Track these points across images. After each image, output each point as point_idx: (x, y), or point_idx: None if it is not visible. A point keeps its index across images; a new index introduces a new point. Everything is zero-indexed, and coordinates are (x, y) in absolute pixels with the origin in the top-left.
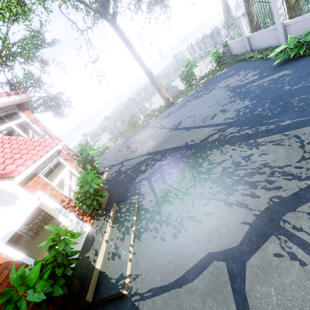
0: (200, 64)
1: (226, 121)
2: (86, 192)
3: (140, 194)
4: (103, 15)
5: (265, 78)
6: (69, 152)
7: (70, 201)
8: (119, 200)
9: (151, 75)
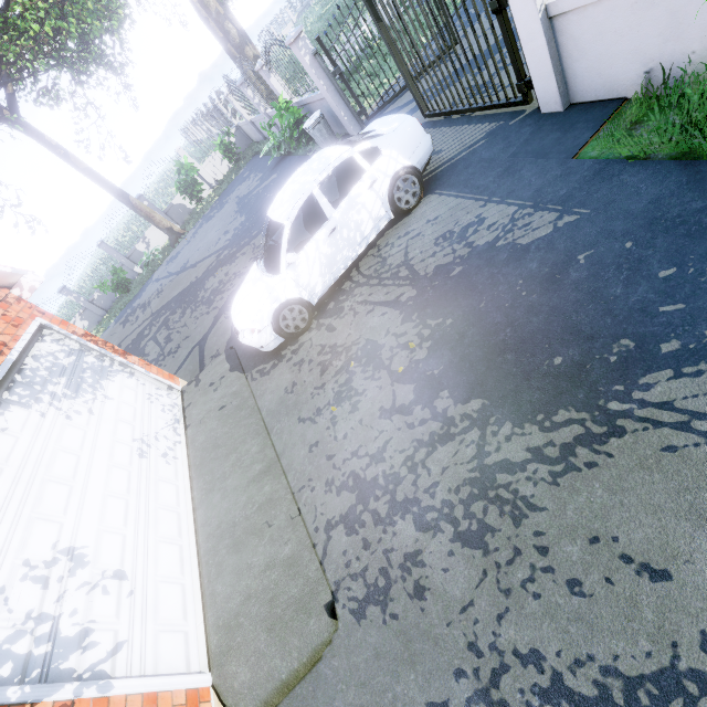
0: (209, 162)
1: (225, 245)
2: None
3: (145, 355)
4: None
5: (263, 184)
6: None
7: None
8: None
9: (125, 196)
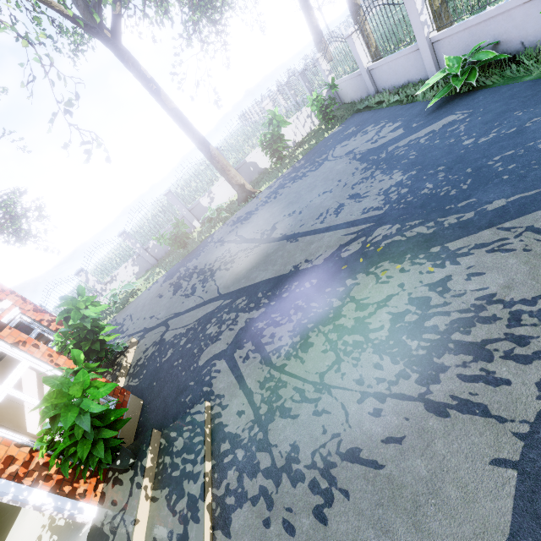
0: (292, 122)
1: (369, 215)
2: (74, 425)
3: (213, 396)
4: (91, 28)
5: (418, 131)
6: (38, 317)
7: (33, 454)
8: (167, 415)
9: (206, 144)
